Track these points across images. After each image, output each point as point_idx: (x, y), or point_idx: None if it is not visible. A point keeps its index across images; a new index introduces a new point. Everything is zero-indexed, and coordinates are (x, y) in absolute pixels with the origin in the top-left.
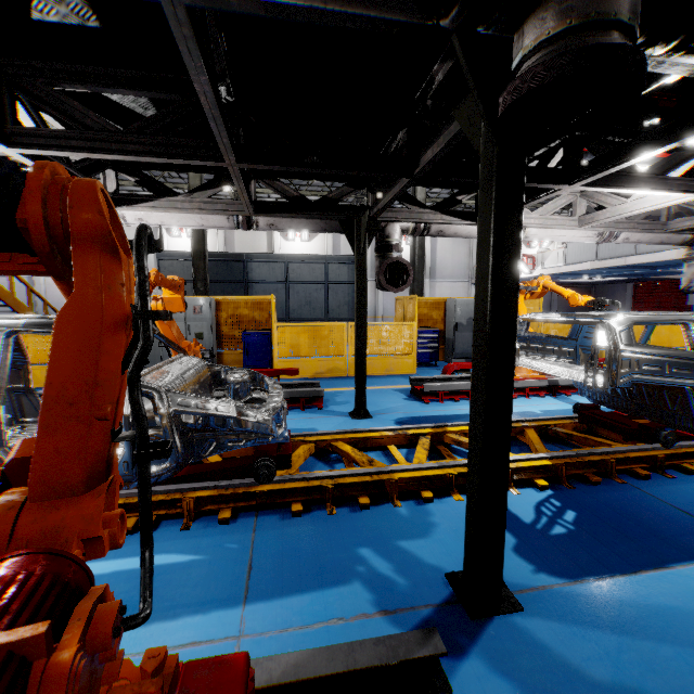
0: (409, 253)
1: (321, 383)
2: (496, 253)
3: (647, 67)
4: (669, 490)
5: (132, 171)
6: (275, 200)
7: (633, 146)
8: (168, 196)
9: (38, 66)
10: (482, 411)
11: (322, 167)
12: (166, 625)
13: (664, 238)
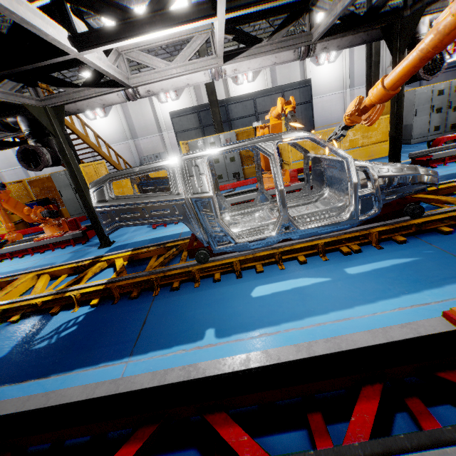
0: (331, 70)
1: None
2: None
3: None
4: None
5: (229, 31)
6: None
7: None
8: (255, 44)
9: None
10: None
11: None
12: (454, 286)
13: None
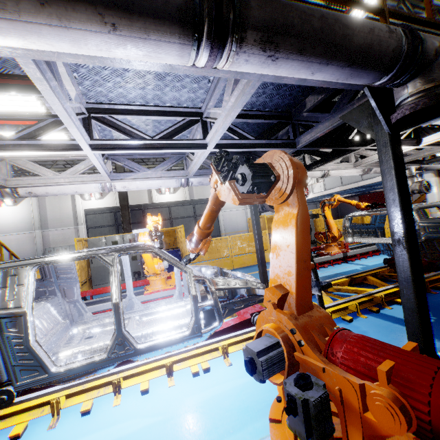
0: None
1: None
2: (398, 177)
3: None
4: None
5: (121, 160)
6: None
7: None
8: (142, 172)
9: (105, 107)
10: (406, 254)
11: (254, 148)
12: None
13: None
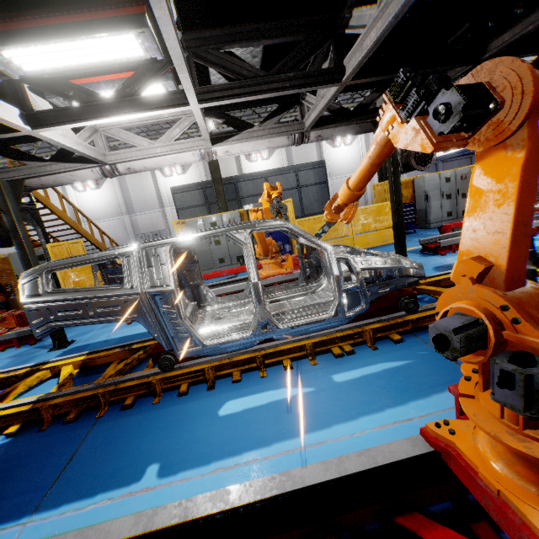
0: (348, 152)
1: None
2: None
3: None
4: None
5: (219, 115)
6: None
7: None
8: (246, 129)
9: (206, 36)
10: None
11: None
12: (442, 395)
13: None
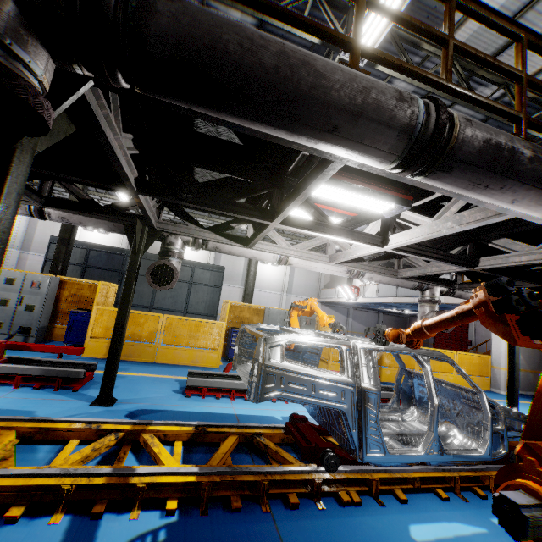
0: (273, 271)
1: (119, 365)
2: None
3: (182, 111)
4: (303, 526)
5: None
6: (174, 216)
7: (292, 196)
8: None
9: None
10: None
11: (39, 167)
12: None
13: (399, 282)
